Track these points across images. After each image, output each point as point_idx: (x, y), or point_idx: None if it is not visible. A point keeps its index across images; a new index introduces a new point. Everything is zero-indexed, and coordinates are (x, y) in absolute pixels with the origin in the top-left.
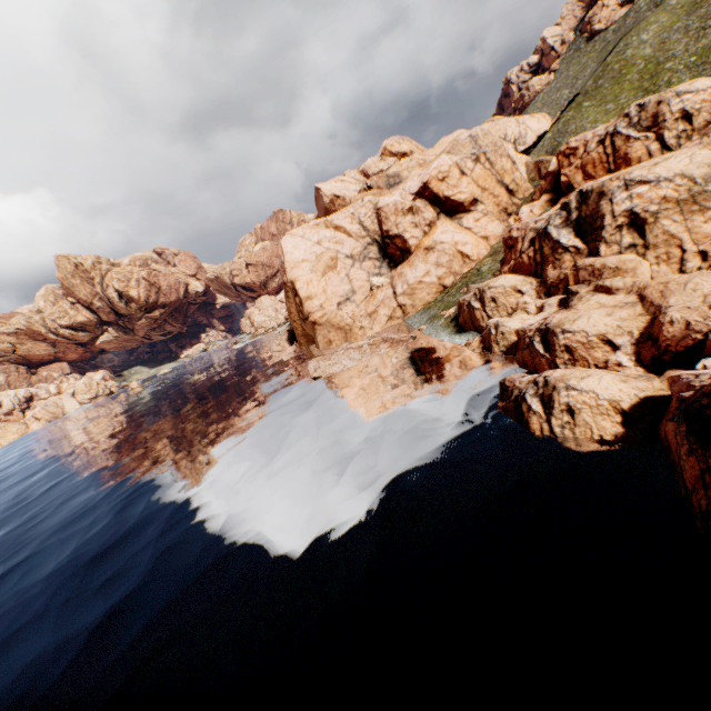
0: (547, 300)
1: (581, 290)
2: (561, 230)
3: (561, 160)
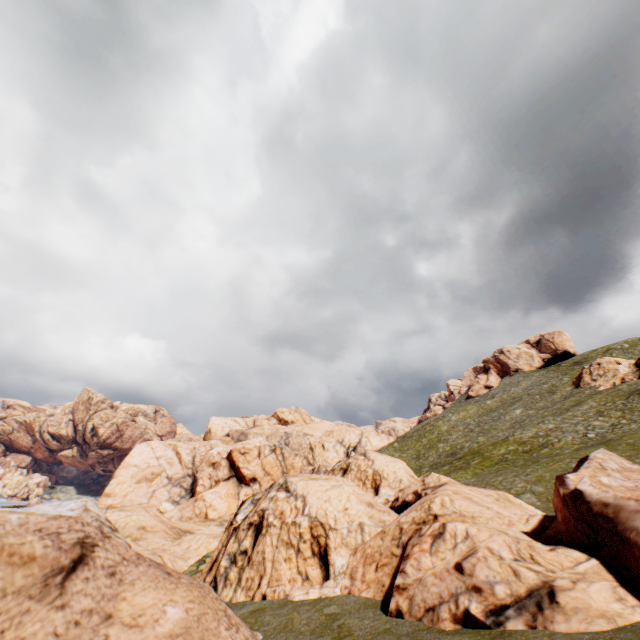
0: None
1: None
2: None
3: None
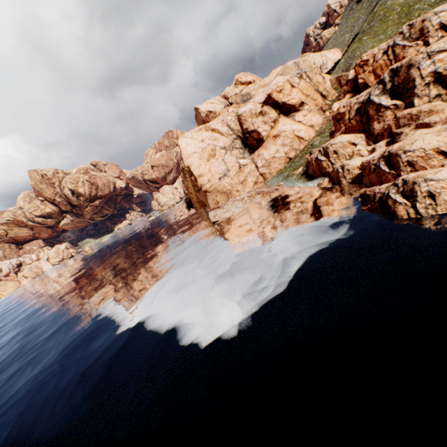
0: (375, 145)
1: (405, 130)
2: (380, 97)
3: (357, 70)
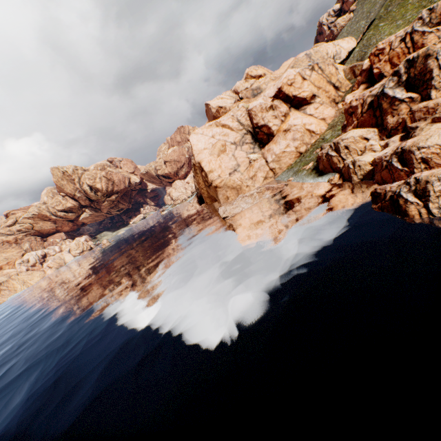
0: (389, 139)
1: (420, 124)
2: (395, 89)
3: (372, 59)
